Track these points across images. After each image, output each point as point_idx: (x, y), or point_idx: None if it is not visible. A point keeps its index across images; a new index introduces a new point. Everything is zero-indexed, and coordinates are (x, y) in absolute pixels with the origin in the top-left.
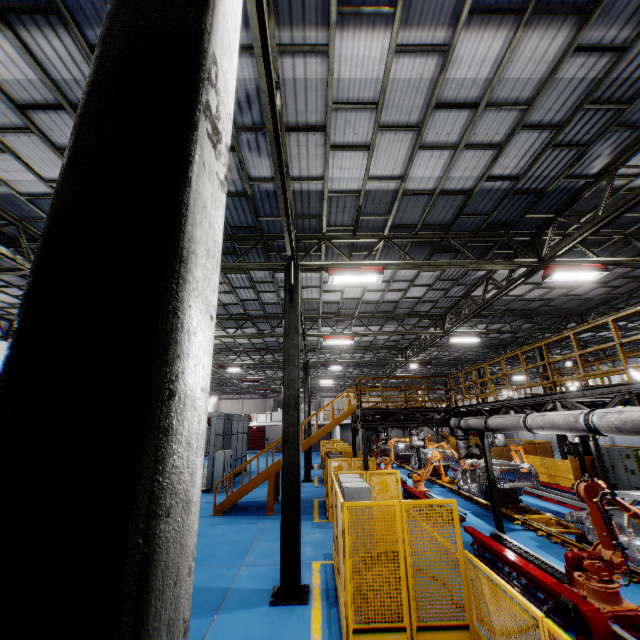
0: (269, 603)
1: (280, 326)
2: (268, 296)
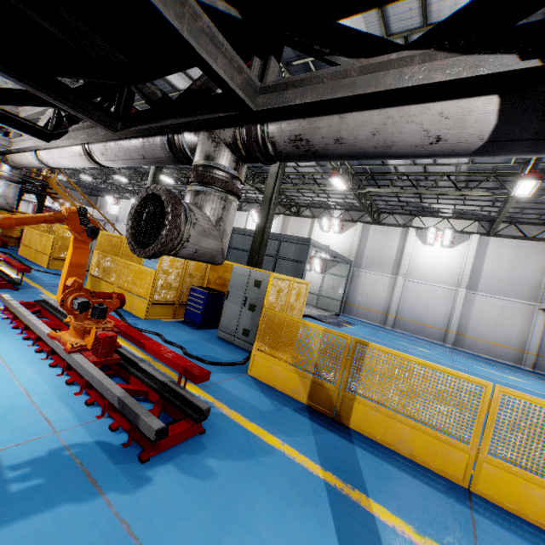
0: None
1: None
2: None
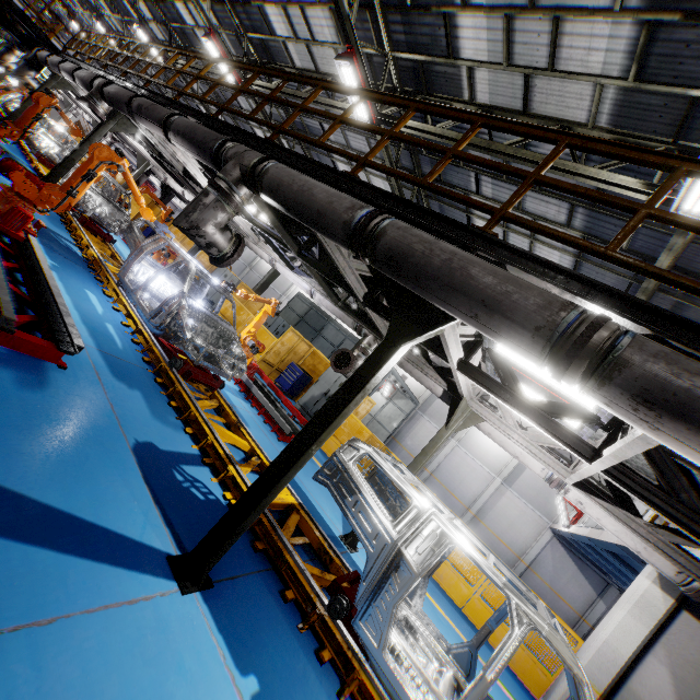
0: None
1: None
2: None
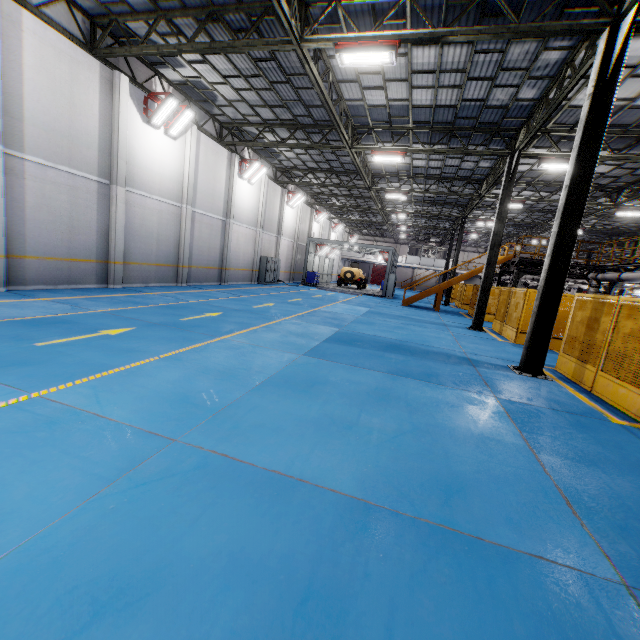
0: (468, 329)
1: (459, 186)
2: (468, 164)
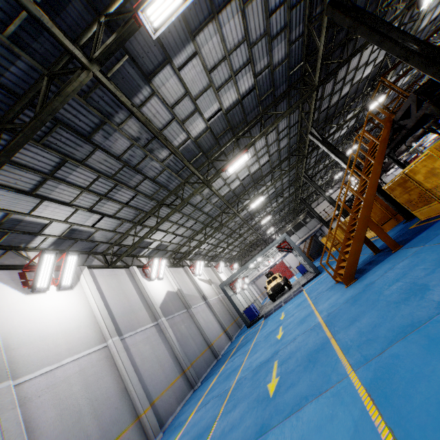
0: None
1: None
2: None
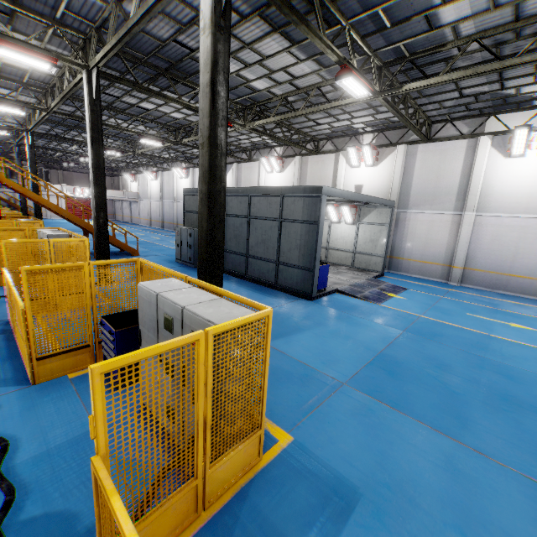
0: None
1: None
2: (68, 108)
